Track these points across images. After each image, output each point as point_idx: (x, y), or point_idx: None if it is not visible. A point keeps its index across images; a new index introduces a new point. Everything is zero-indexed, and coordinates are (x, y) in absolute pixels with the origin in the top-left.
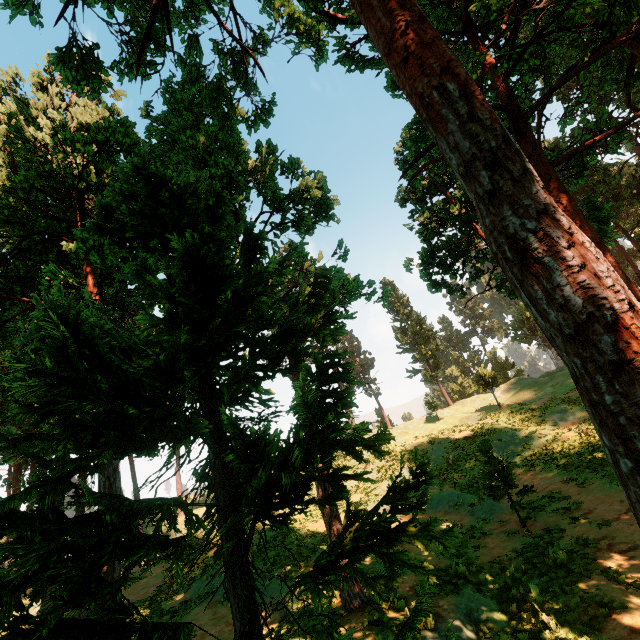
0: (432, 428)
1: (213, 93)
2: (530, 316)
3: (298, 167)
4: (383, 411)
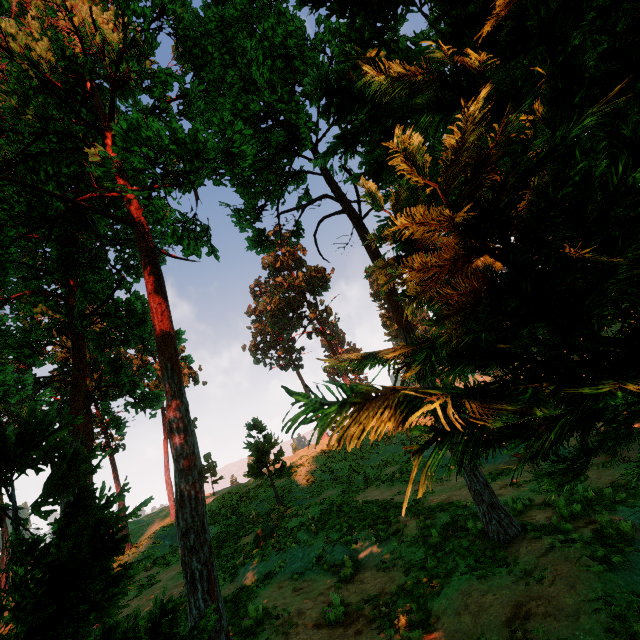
0: None
1: None
2: None
3: None
4: None
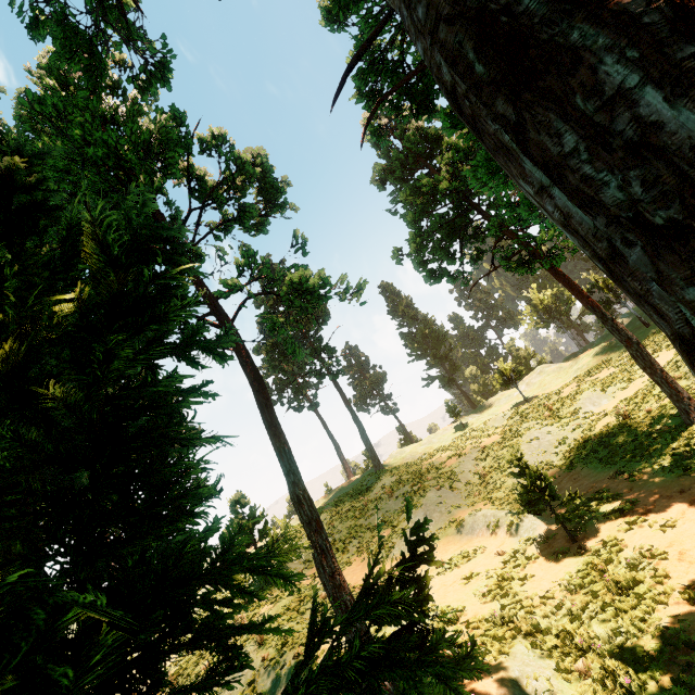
0: (458, 438)
1: (57, 32)
2: (544, 298)
3: (223, 140)
4: (404, 427)
